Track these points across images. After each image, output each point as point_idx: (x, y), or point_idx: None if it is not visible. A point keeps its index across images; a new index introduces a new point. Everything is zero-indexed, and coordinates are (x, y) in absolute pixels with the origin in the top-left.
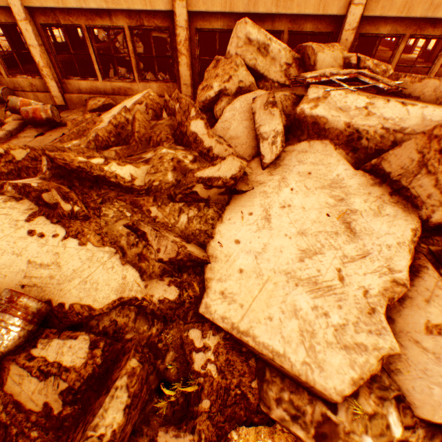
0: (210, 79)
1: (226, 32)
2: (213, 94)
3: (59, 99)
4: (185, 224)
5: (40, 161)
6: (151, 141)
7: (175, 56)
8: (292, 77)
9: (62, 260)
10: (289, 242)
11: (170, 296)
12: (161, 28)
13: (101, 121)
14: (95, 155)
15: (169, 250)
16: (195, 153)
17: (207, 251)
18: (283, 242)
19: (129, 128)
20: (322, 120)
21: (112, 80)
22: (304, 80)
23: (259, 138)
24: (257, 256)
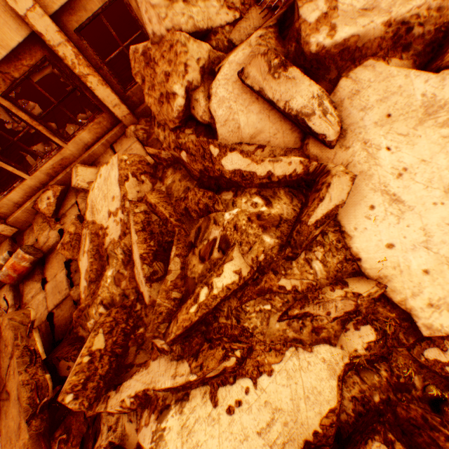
0: (161, 84)
1: (110, 4)
2: (182, 102)
3: (7, 229)
4: (323, 270)
5: (116, 326)
6: (190, 212)
7: (78, 83)
8: (237, 3)
9: (274, 402)
10: (445, 208)
11: (369, 338)
12: (36, 65)
13: (101, 227)
14: (196, 292)
15: (340, 307)
16: (252, 189)
17: (368, 276)
18: (439, 213)
19: (153, 218)
20: (351, 41)
21: (38, 166)
22: (278, 0)
23: (301, 118)
24: (427, 246)
